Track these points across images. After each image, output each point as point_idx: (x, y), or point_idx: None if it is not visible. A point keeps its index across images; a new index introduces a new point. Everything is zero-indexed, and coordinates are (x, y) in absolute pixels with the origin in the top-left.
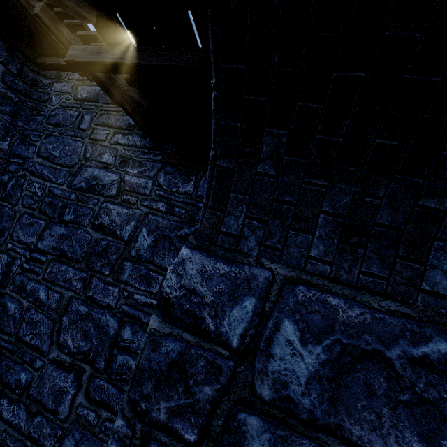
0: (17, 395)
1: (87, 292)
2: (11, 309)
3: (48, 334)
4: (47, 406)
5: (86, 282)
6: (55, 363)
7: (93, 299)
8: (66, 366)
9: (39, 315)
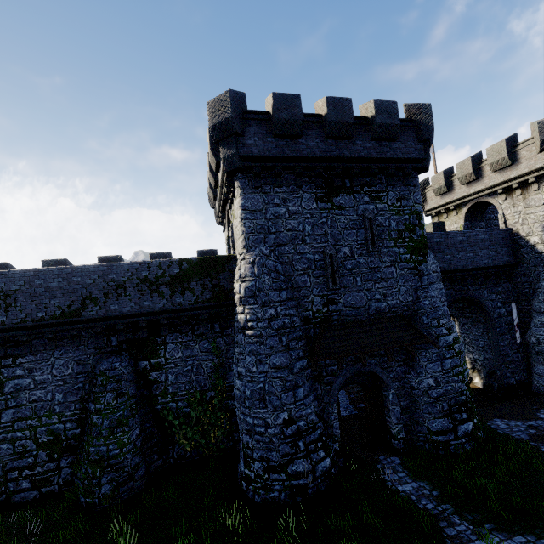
0: None
1: None
2: None
3: None
4: None
5: None
6: None
7: None
8: None
9: None
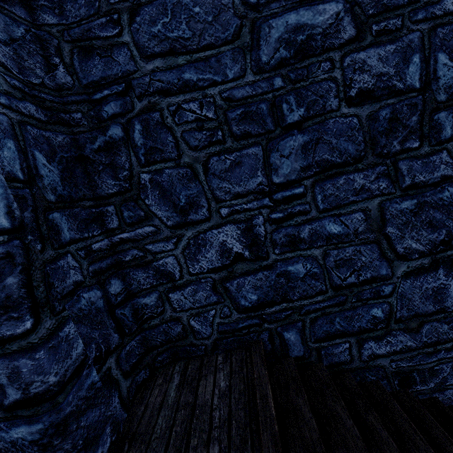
0: (382, 330)
1: (401, 183)
2: (299, 270)
3: (377, 258)
4: (429, 313)
5: (391, 175)
6: (410, 275)
7: (415, 185)
8: (426, 268)
9: (348, 250)
